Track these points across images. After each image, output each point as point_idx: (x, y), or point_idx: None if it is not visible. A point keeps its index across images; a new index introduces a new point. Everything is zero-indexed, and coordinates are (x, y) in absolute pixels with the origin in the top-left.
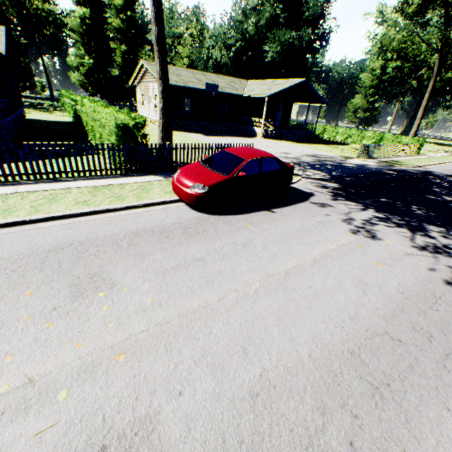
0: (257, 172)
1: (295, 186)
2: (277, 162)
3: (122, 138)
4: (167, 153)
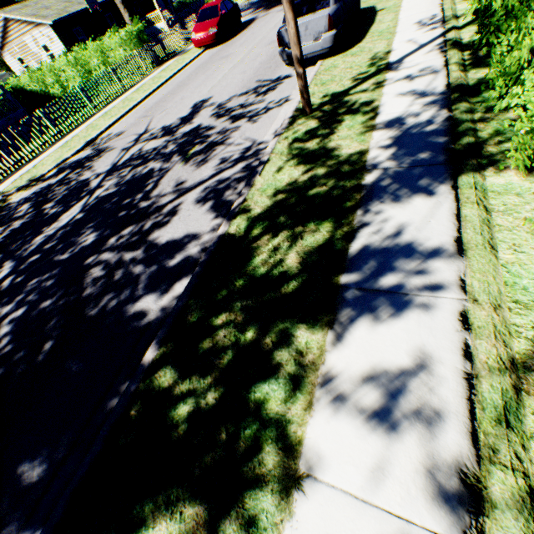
0: (227, 12)
1: (243, 22)
2: (230, 2)
3: (139, 44)
4: (162, 45)
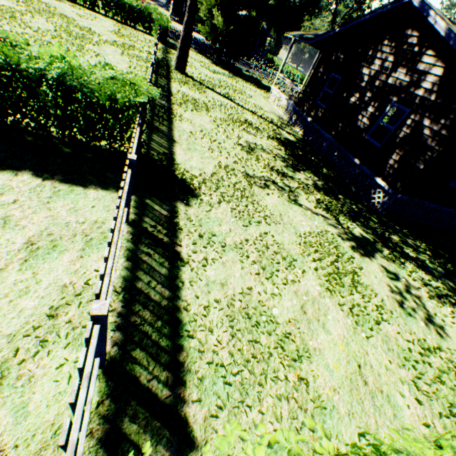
0: None
1: None
2: None
3: None
4: None
